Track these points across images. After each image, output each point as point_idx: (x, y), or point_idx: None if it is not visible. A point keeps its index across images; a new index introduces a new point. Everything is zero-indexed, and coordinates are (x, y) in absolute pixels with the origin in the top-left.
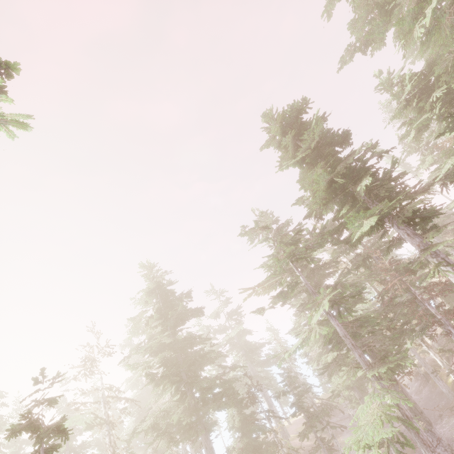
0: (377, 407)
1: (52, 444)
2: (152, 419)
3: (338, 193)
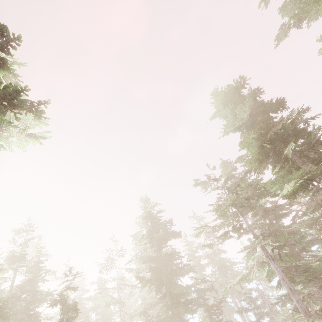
0: None
1: (72, 316)
2: (142, 308)
3: (272, 153)
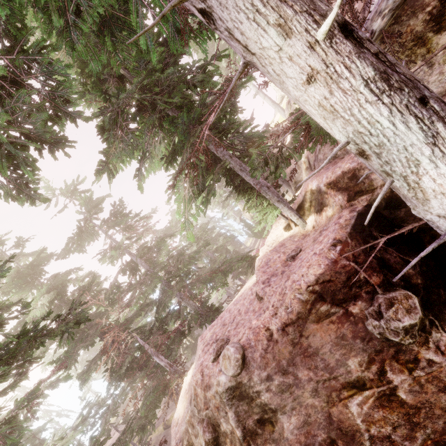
0: None
1: None
2: None
3: None
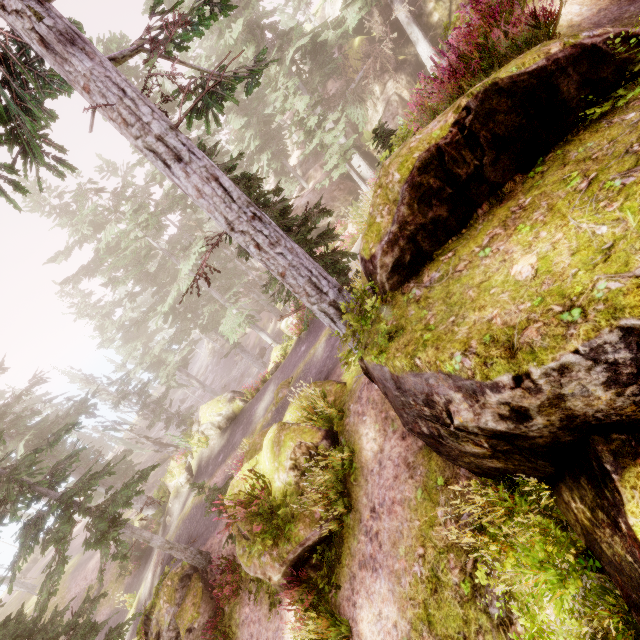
0: (233, 317)
1: None
2: None
3: None
